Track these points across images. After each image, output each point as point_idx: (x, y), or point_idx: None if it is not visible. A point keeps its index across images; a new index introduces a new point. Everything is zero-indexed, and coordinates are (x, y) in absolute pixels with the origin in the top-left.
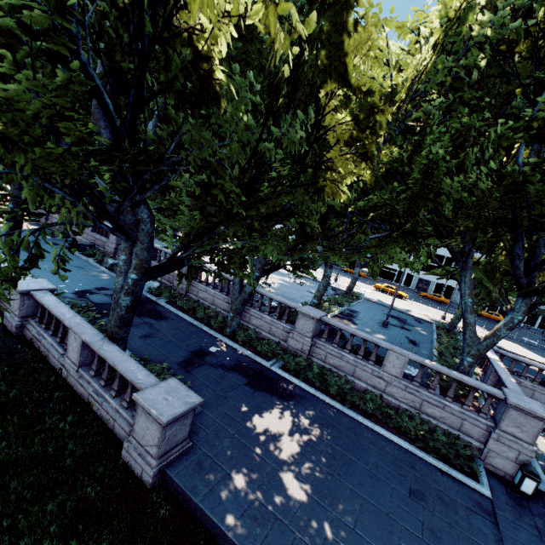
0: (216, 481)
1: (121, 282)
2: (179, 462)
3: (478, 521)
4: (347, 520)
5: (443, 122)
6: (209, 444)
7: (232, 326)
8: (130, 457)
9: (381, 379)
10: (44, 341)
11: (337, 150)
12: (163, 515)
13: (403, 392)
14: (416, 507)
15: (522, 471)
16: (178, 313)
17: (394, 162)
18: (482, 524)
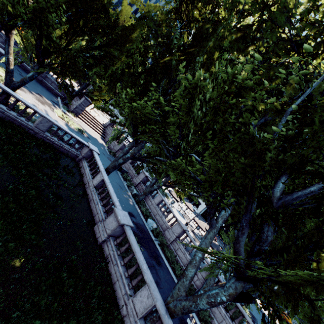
0: None
1: (192, 272)
2: None
3: None
4: None
5: None
6: None
7: None
8: None
9: None
10: (117, 268)
11: None
12: None
13: None
14: None
15: None
16: (165, 262)
17: None
18: None
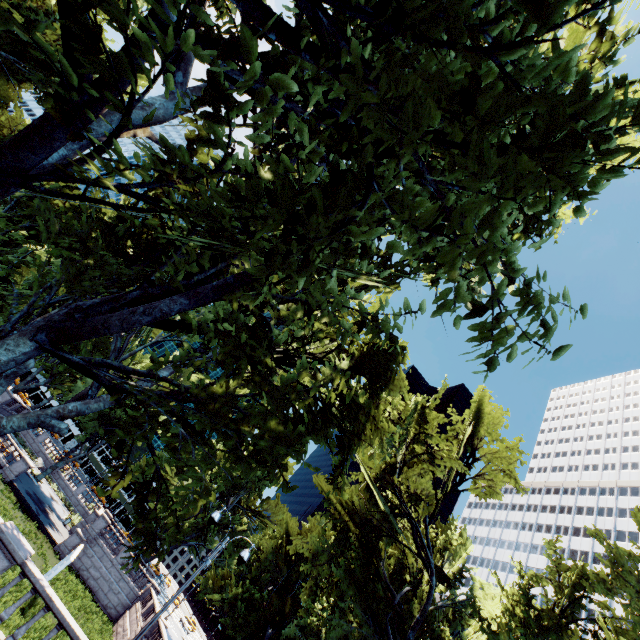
0: None
1: None
2: None
3: None
4: None
5: None
6: None
7: None
8: None
9: None
10: None
11: None
12: None
13: None
14: None
15: None
16: None
17: None
18: None
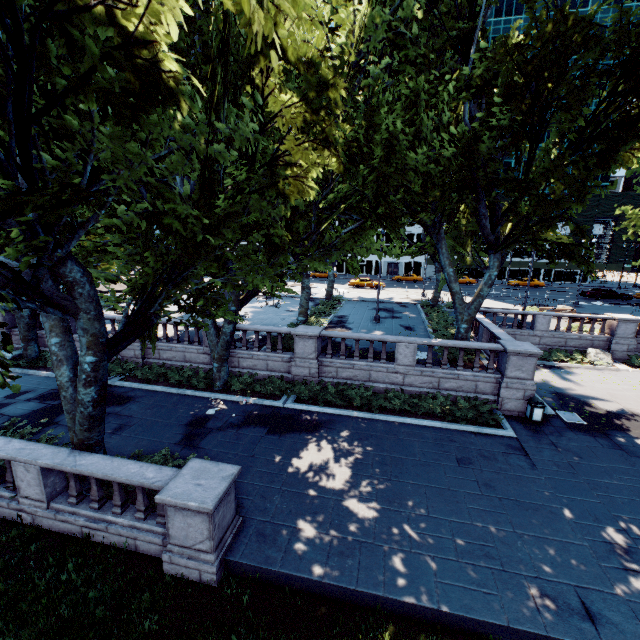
0: (287, 541)
1: (66, 373)
2: (238, 544)
3: (514, 459)
4: (420, 511)
5: (386, 87)
6: (259, 510)
7: (222, 378)
8: (178, 567)
9: (397, 373)
10: None
11: (293, 138)
12: (247, 602)
13: (420, 378)
14: (468, 471)
15: (530, 404)
16: (145, 388)
17: (351, 141)
18: (518, 460)
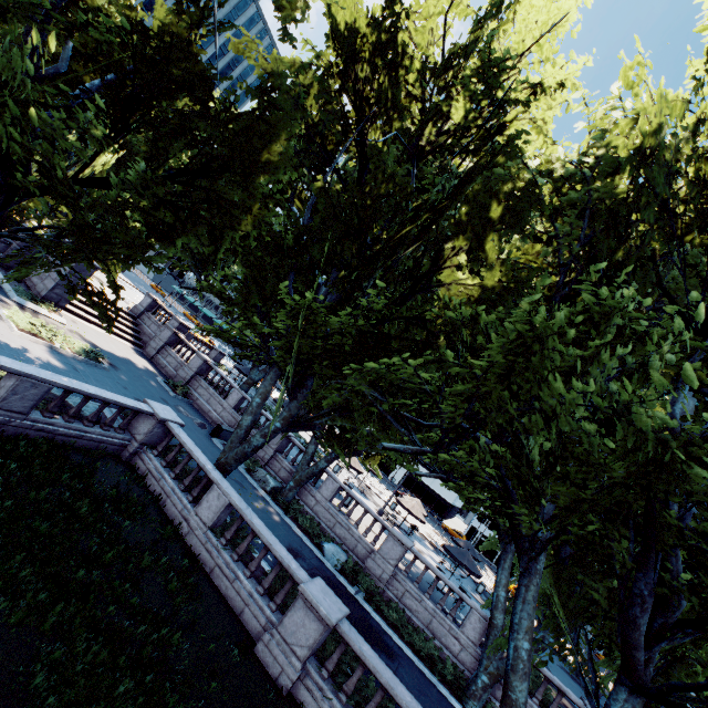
0: None
1: (524, 691)
2: None
3: None
4: None
5: None
6: None
7: (482, 700)
8: None
9: None
10: None
11: None
12: None
13: None
14: None
15: None
16: (395, 638)
17: None
18: None
